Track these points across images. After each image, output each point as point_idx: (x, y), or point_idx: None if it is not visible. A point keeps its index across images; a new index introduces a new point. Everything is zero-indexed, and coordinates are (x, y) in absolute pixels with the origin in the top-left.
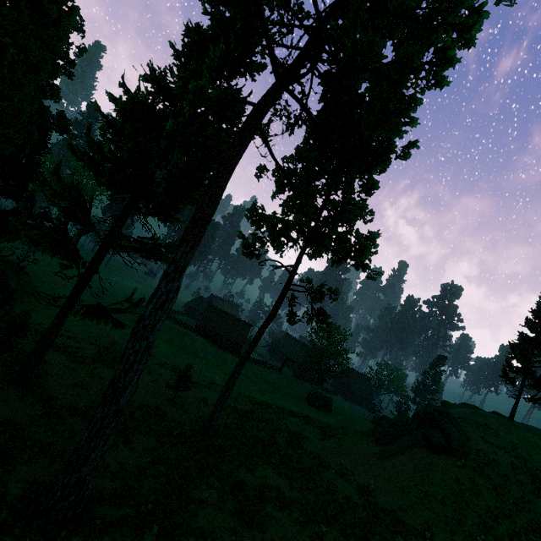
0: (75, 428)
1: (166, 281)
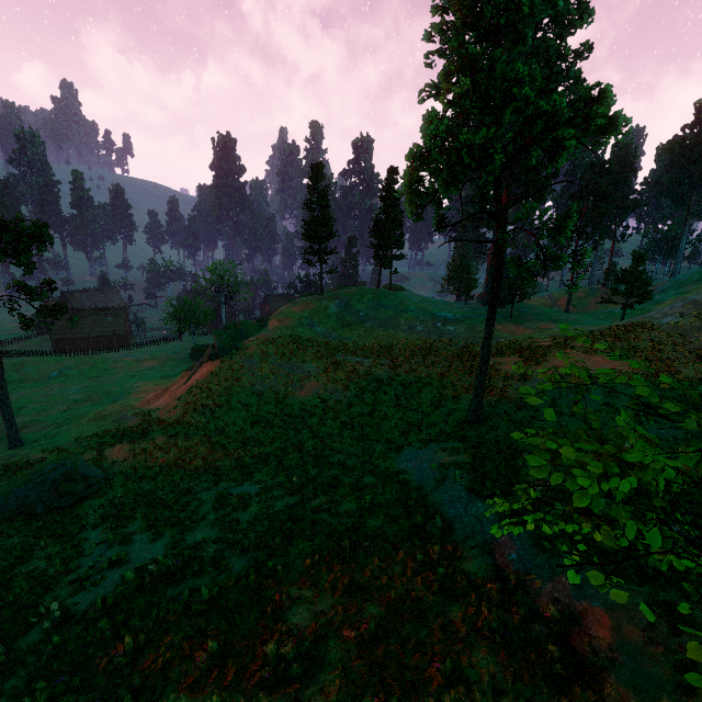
0: None
1: None
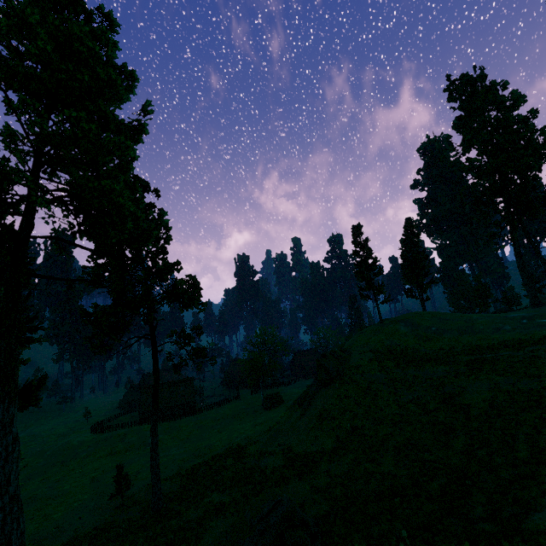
0: None
1: None
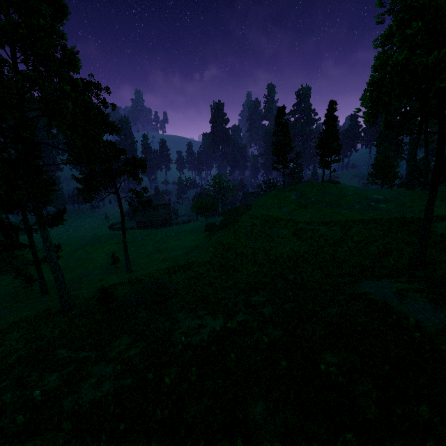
0: None
1: (44, 244)
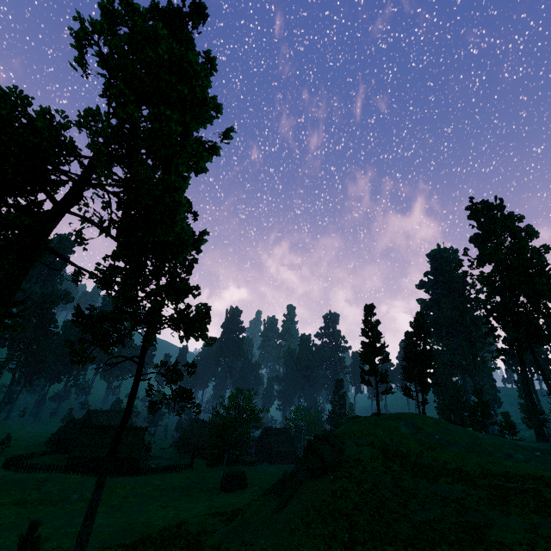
0: None
1: None
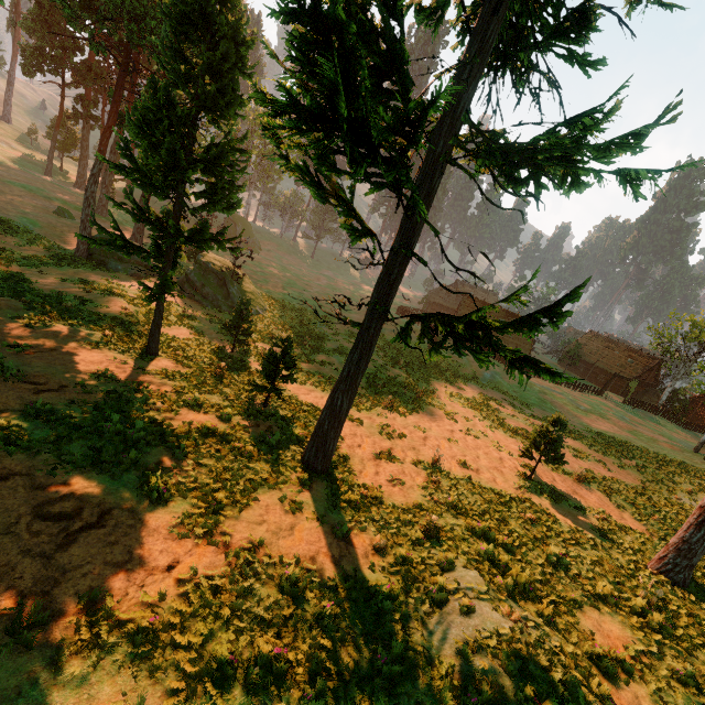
0: (502, 628)
1: None
